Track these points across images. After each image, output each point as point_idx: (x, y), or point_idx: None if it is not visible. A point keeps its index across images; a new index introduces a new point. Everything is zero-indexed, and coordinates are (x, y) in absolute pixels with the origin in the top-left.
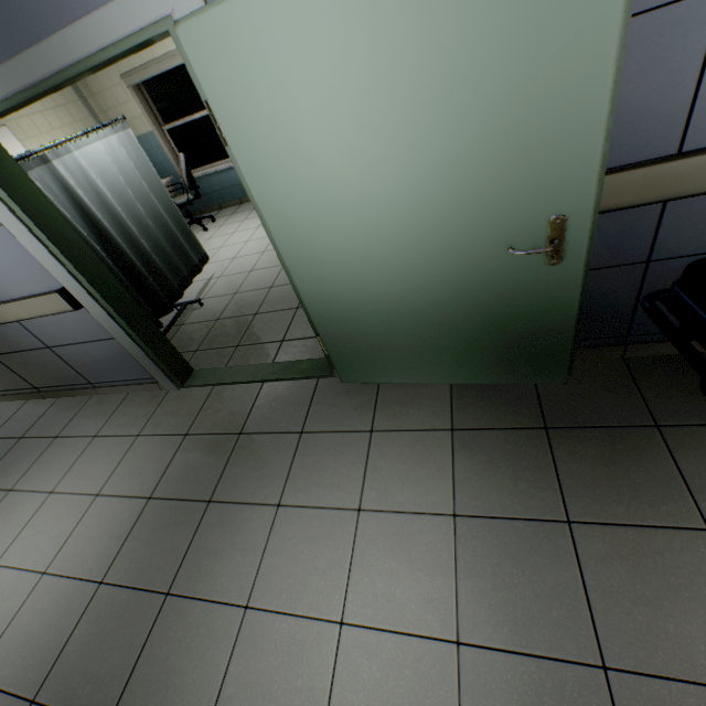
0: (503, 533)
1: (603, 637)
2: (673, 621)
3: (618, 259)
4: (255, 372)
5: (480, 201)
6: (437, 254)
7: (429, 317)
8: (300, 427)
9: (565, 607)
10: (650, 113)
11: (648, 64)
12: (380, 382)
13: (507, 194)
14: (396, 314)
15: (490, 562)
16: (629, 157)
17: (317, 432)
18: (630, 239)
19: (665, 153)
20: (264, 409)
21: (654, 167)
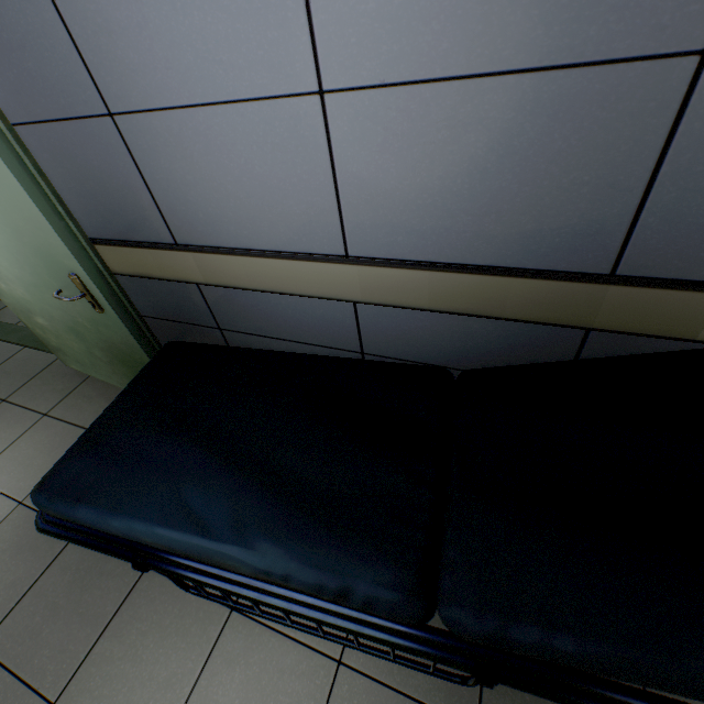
0: (33, 527)
1: (4, 625)
2: (53, 627)
3: (199, 320)
4: (26, 336)
5: (20, 243)
6: (32, 277)
7: (71, 329)
8: (8, 395)
9: (7, 596)
10: (135, 203)
11: (105, 163)
12: (87, 373)
13: (31, 244)
14: (50, 319)
15: (2, 547)
16: (146, 236)
17: (13, 404)
18: (196, 306)
19: (169, 241)
20: (2, 372)
21: (154, 251)
